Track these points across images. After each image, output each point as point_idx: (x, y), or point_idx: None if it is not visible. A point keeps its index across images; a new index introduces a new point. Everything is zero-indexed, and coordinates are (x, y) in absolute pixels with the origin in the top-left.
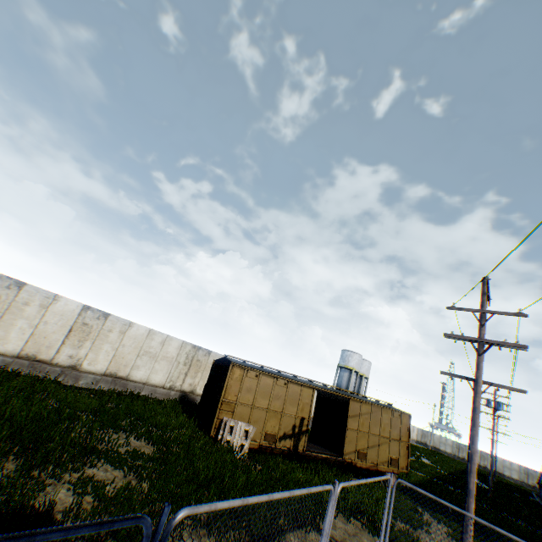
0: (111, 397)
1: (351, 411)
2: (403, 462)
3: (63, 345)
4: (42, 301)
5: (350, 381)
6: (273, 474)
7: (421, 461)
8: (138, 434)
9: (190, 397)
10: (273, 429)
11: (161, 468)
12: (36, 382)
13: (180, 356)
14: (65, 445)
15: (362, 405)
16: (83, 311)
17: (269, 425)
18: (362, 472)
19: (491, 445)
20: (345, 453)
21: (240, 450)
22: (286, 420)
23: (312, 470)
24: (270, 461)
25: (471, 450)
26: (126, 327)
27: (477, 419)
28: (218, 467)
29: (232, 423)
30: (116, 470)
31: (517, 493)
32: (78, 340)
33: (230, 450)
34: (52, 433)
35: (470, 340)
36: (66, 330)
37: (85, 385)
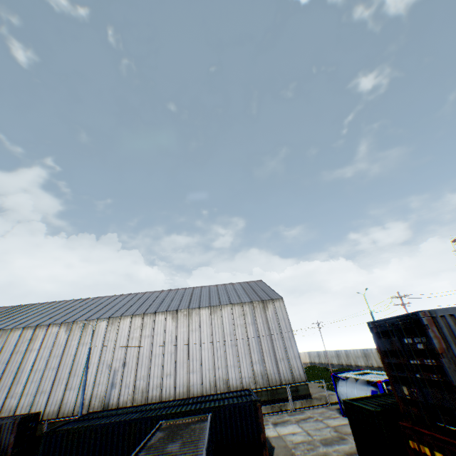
0: None
1: None
2: None
3: None
4: None
5: None
6: None
7: None
8: None
9: None
10: None
11: None
12: None
13: None
14: None
15: None
16: None
17: None
18: None
19: None
20: None
21: None
22: None
23: None
24: None
25: None
26: None
27: None
28: None
29: None
30: None
31: None
32: None
33: None
34: None
35: None
36: None
37: None
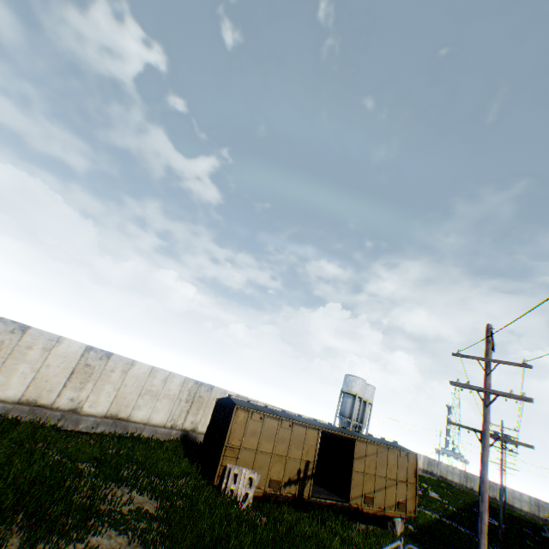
0: (111, 441)
1: (356, 452)
2: (411, 505)
3: (64, 388)
4: (46, 344)
5: (353, 407)
6: (279, 529)
7: (428, 495)
8: (141, 488)
9: (191, 435)
10: (277, 475)
11: (165, 531)
12: (37, 429)
13: (182, 393)
14: (70, 512)
15: (367, 445)
16: (86, 352)
17: (274, 470)
18: (368, 516)
19: (500, 480)
20: (352, 497)
21: (244, 499)
22: (291, 464)
23: (319, 520)
24: (275, 512)
25: (481, 508)
26: (129, 366)
27: (485, 474)
28: (223, 526)
29: (236, 470)
30: (120, 535)
31: (529, 528)
32: (80, 381)
33: (234, 500)
34: (55, 496)
35: (476, 389)
36: (68, 372)
37: (86, 429)
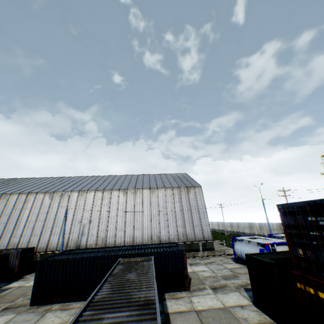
0: None
1: None
2: None
3: None
4: None
5: None
6: None
7: None
8: None
9: None
10: None
11: None
12: None
13: None
14: None
15: None
16: None
17: None
18: None
19: None
20: None
21: None
22: None
23: None
24: None
25: None
26: None
27: None
28: None
29: None
30: None
31: None
32: None
33: None
34: None
35: None
36: None
37: None
